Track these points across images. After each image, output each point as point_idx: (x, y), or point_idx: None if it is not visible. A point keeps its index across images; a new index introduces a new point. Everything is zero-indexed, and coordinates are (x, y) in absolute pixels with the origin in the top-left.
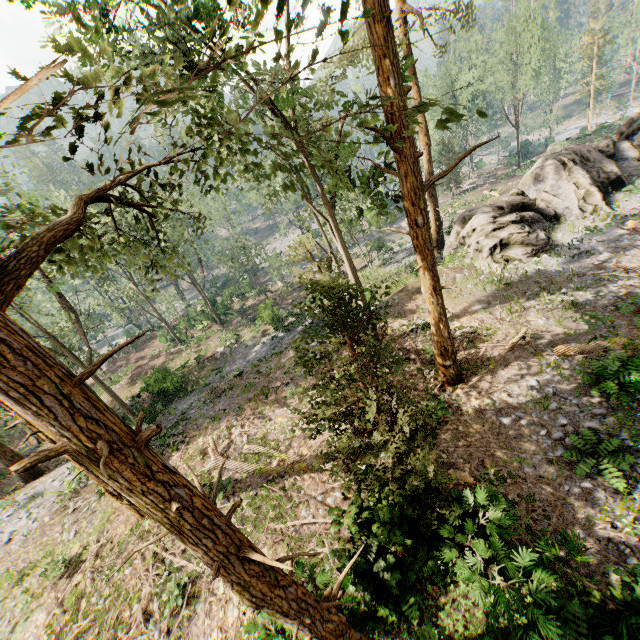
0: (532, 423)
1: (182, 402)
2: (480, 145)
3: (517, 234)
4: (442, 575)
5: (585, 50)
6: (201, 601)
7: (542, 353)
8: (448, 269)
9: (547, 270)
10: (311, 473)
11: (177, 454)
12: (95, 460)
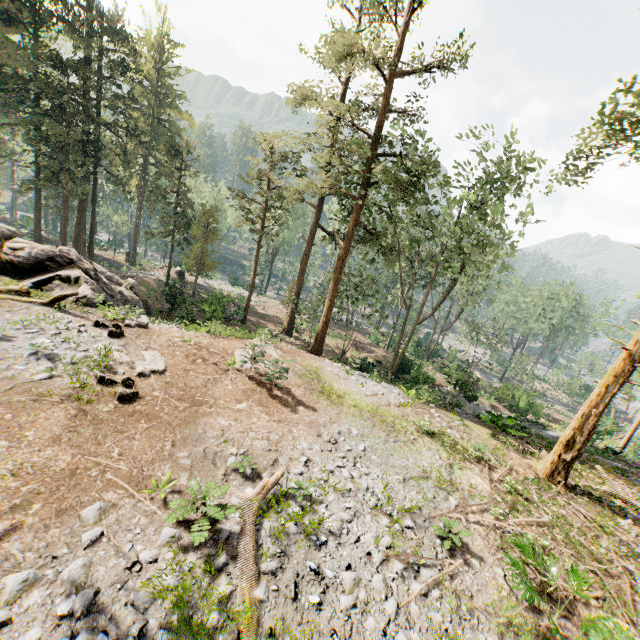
0: None
1: None
2: None
3: None
4: None
5: None
6: None
7: None
8: None
9: None
10: None
11: (543, 451)
12: None
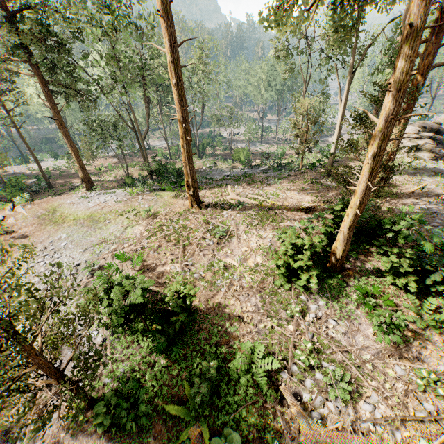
0: None
1: None
2: None
3: (429, 144)
4: (366, 253)
5: None
6: (234, 238)
7: (431, 197)
8: None
9: (439, 168)
10: (291, 211)
11: (205, 190)
12: (417, 36)
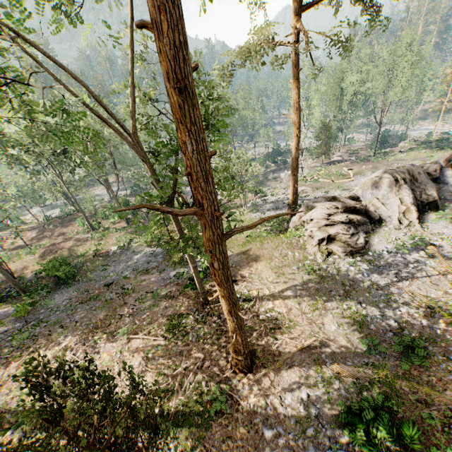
0: (287, 444)
1: (63, 293)
2: (284, 215)
3: (342, 234)
4: None
5: (445, 77)
6: None
7: (322, 365)
8: (285, 244)
9: (356, 273)
10: None
11: (15, 364)
12: None
